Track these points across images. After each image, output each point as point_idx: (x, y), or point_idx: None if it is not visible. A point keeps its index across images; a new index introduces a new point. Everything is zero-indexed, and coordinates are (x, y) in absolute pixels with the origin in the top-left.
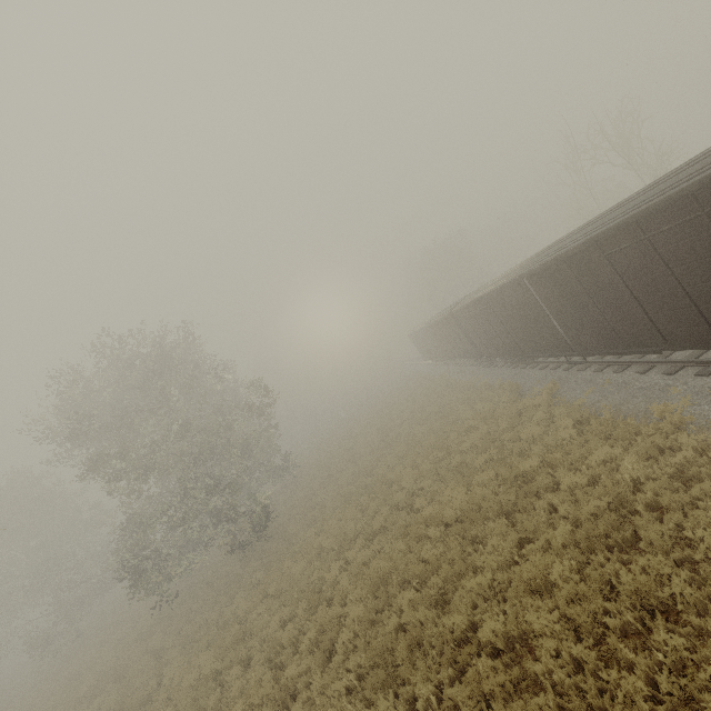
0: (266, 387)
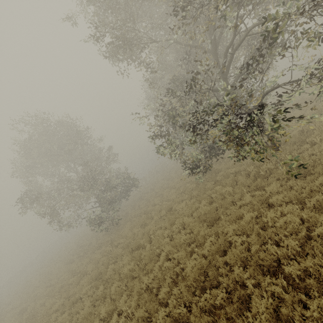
0: None
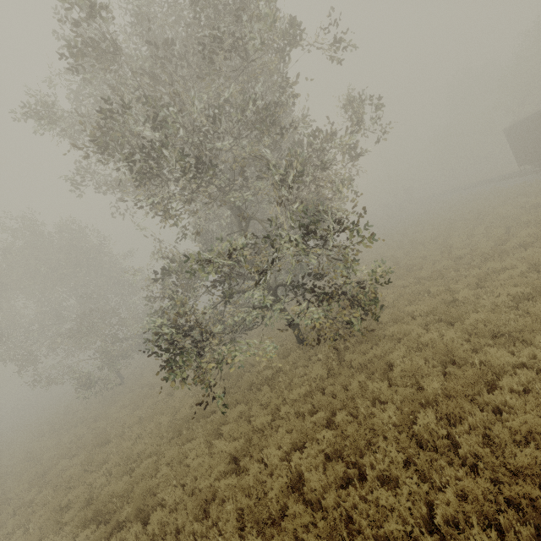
0: (379, 104)
